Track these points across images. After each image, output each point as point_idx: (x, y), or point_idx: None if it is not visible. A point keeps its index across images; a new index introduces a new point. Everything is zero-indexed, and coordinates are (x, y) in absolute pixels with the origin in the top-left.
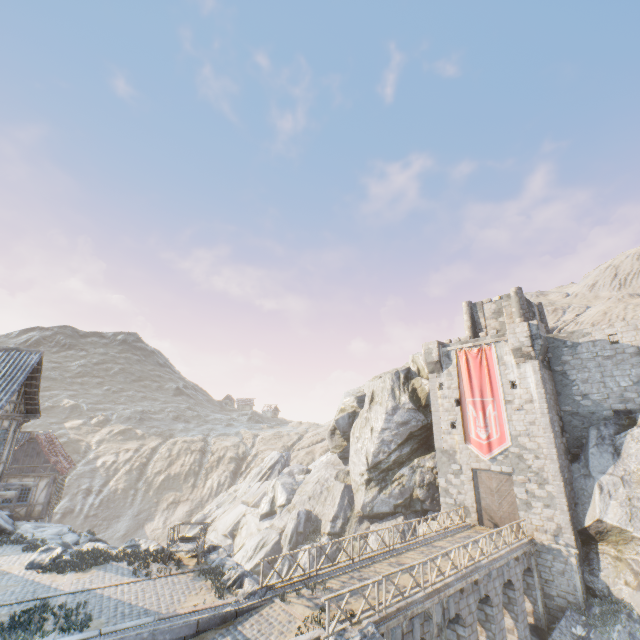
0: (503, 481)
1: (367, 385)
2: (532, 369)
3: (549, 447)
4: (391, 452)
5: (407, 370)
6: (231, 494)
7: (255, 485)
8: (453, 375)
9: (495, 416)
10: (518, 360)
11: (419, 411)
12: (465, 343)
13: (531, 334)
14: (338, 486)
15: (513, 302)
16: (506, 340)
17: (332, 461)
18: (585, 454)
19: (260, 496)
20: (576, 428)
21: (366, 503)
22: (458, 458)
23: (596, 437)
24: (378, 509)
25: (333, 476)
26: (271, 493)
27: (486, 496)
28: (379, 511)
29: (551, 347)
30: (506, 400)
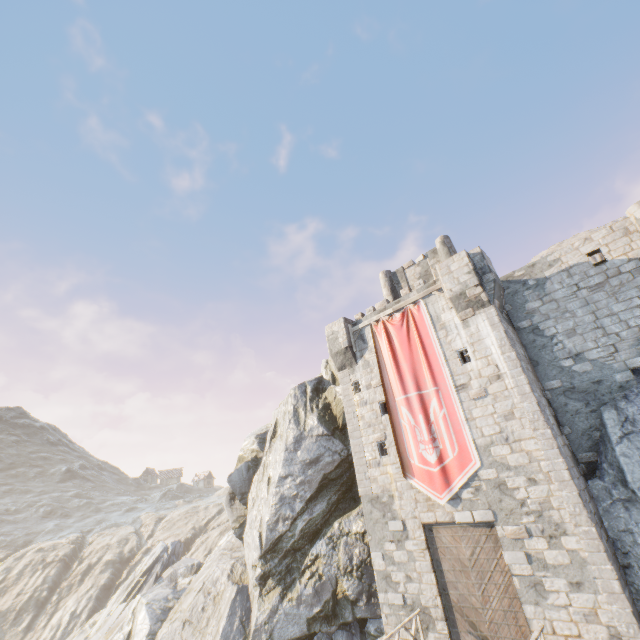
0: (481, 541)
1: (273, 415)
2: (488, 322)
3: (550, 456)
4: (296, 516)
5: (318, 380)
6: (83, 632)
7: (116, 610)
8: (372, 364)
9: (445, 417)
10: (464, 314)
11: (334, 437)
12: (383, 311)
13: (475, 268)
14: (228, 592)
15: (442, 255)
16: (440, 289)
17: (232, 544)
18: (610, 458)
19: (116, 632)
20: (578, 414)
21: (260, 625)
22: (398, 508)
23: (619, 422)
24: (281, 634)
25: (226, 573)
26: (127, 625)
27: (456, 579)
28: (283, 638)
29: (507, 295)
30: (458, 385)
